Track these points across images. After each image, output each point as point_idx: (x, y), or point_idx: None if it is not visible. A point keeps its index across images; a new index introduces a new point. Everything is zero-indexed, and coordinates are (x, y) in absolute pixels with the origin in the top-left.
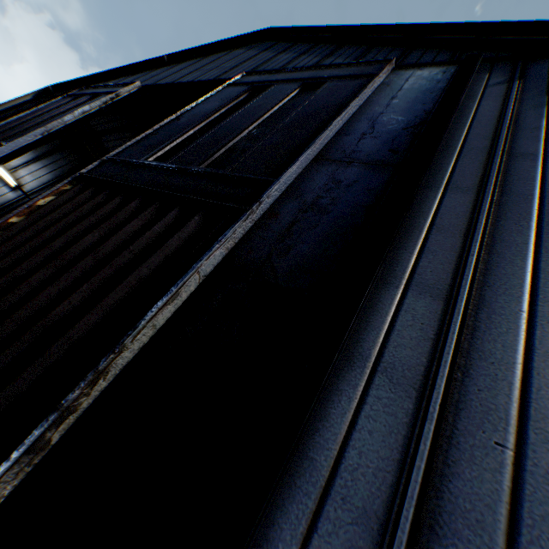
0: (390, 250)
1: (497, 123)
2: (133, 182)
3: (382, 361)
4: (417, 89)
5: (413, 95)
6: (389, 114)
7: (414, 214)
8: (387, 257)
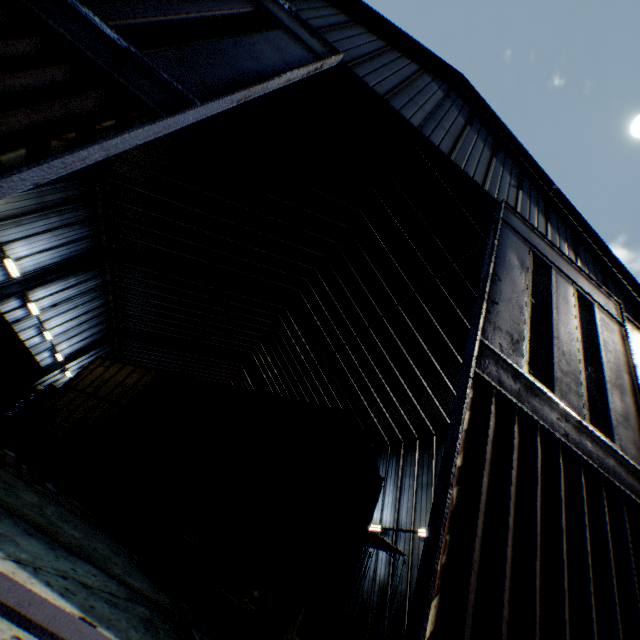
0: None
1: None
2: (551, 427)
3: None
4: None
5: None
6: None
7: None
8: None
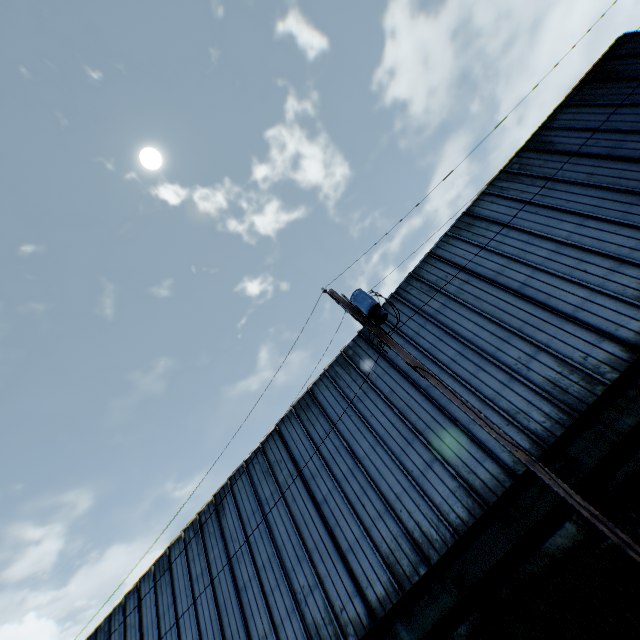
0: None
1: None
2: None
3: None
4: None
5: None
6: None
7: None
8: None
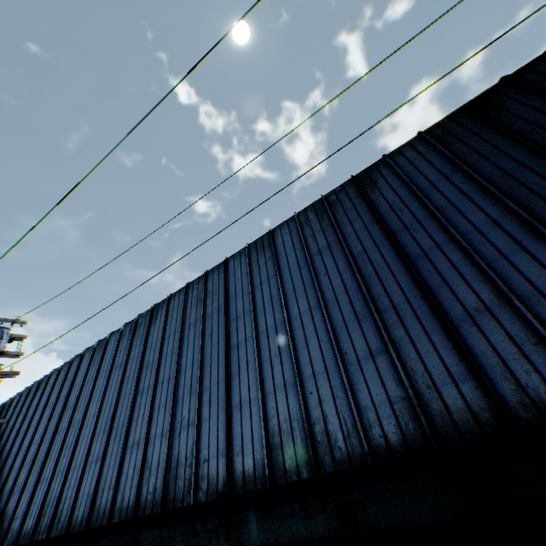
0: None
1: None
2: None
3: None
4: None
5: None
6: None
7: None
8: None
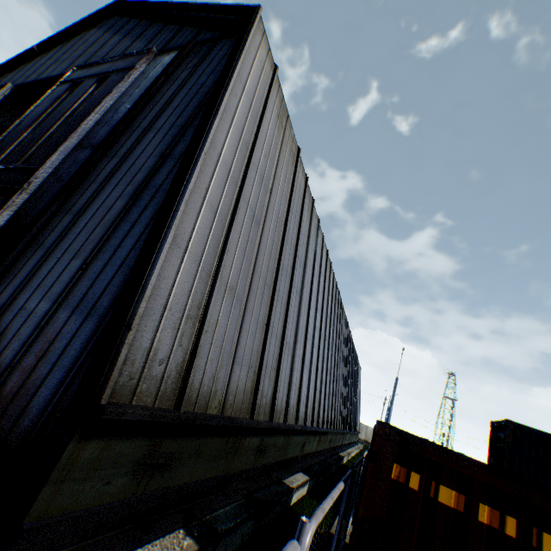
0: (65, 197)
1: (163, 106)
2: None
3: (44, 243)
4: (153, 77)
5: (148, 84)
6: (127, 104)
7: (93, 175)
8: (62, 201)
